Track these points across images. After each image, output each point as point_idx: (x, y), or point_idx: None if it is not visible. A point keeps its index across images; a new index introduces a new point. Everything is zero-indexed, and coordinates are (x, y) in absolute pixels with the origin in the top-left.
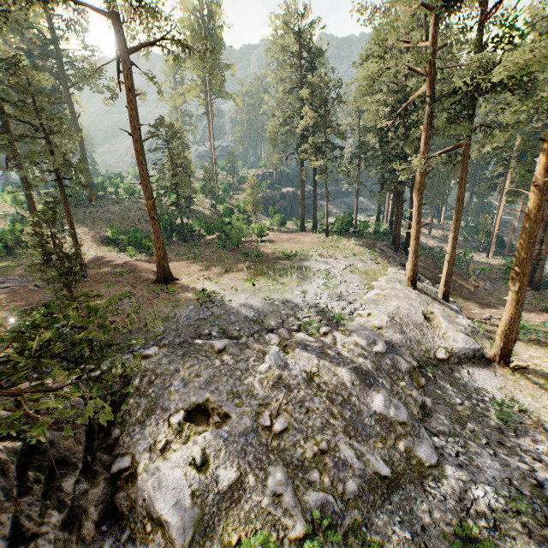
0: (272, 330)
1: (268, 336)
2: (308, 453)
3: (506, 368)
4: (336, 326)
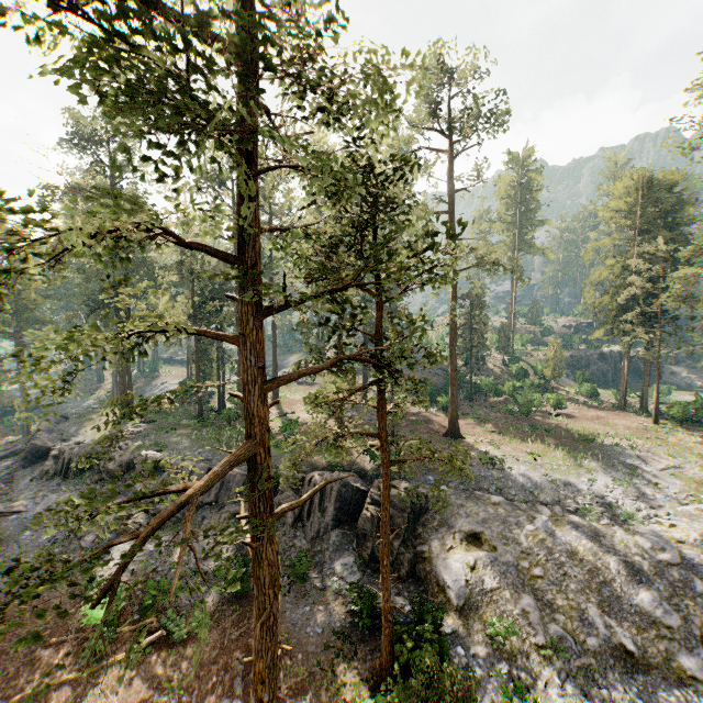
0: (546, 504)
1: (541, 506)
2: (558, 601)
3: None
4: (621, 523)
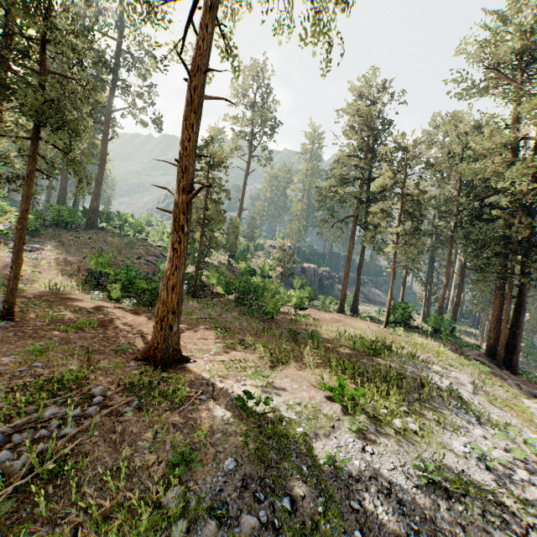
0: None
1: None
2: None
3: None
4: None
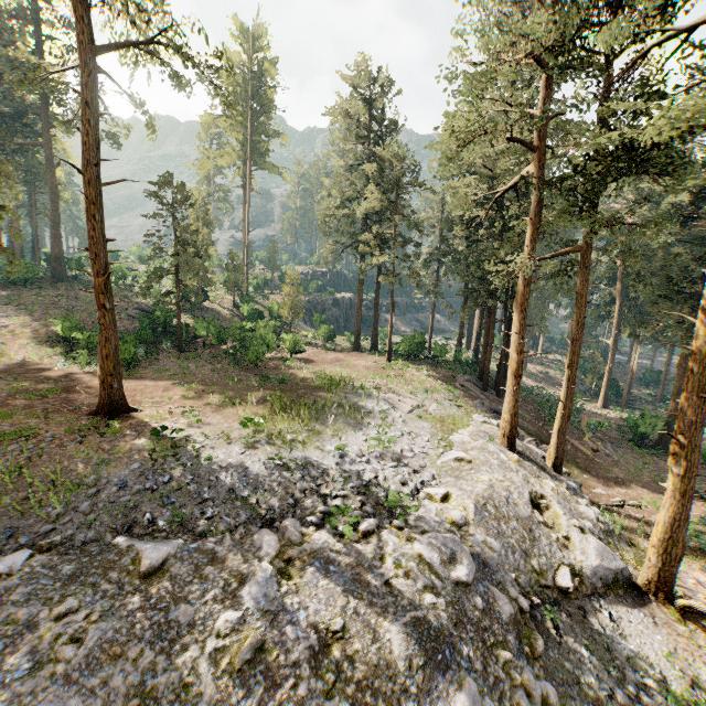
0: (272, 522)
1: (260, 535)
2: None
3: (669, 608)
4: (388, 517)
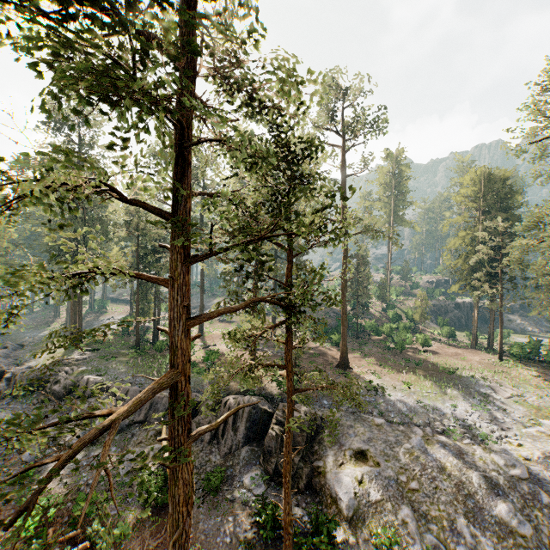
0: (419, 426)
1: (415, 428)
2: (431, 512)
3: None
4: (479, 442)
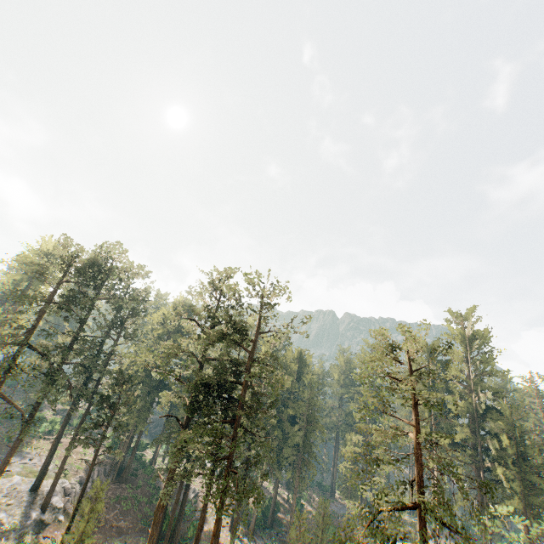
0: None
1: None
2: None
3: None
4: None
